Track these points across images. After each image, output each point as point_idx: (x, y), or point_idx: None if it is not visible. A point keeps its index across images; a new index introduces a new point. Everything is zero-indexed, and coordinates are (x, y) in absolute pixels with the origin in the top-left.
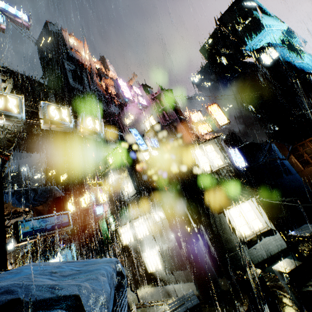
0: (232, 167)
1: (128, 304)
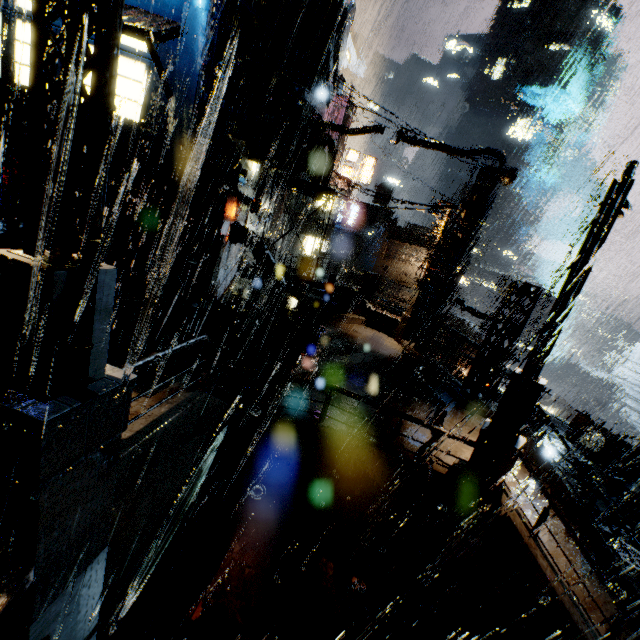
0: (335, 218)
1: None
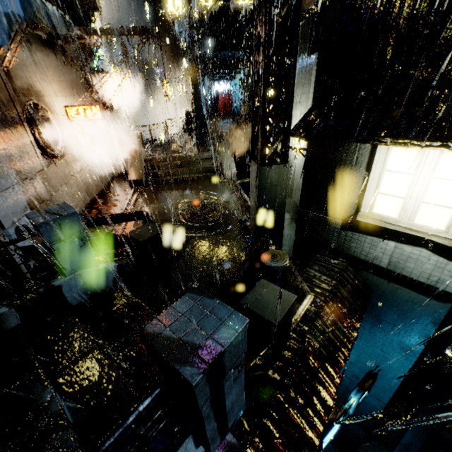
0: None
1: (223, 173)
